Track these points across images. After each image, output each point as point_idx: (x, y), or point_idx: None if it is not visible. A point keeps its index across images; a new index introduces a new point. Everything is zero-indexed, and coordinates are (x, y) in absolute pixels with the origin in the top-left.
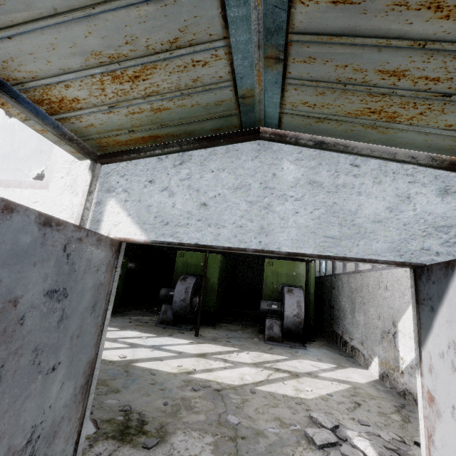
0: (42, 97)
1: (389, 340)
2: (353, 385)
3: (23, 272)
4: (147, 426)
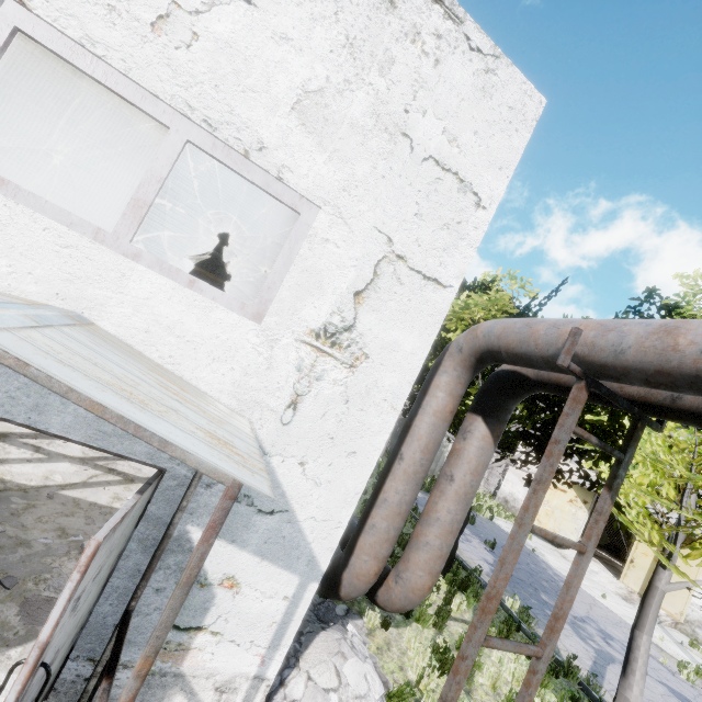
0: None
1: None
2: None
3: None
4: None
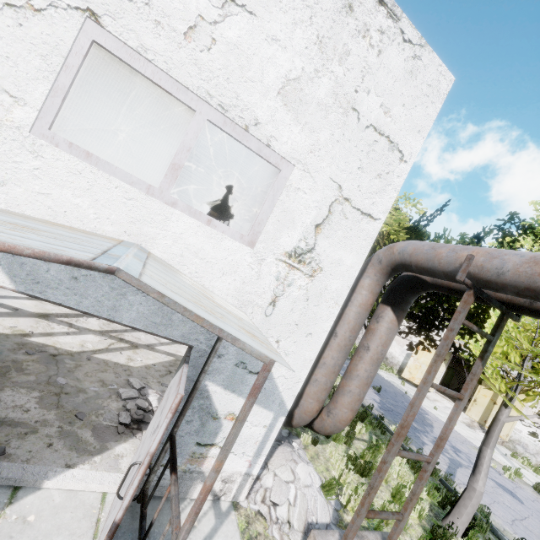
0: None
1: None
2: (178, 358)
3: None
4: None
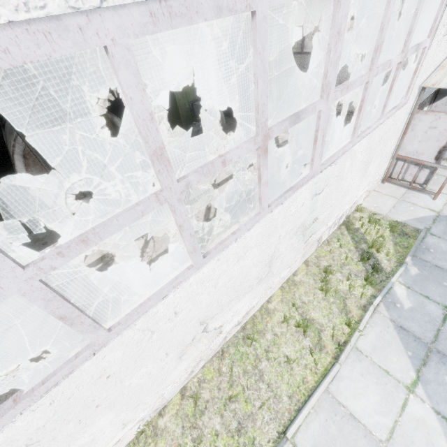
0: None
1: None
2: None
3: None
4: None
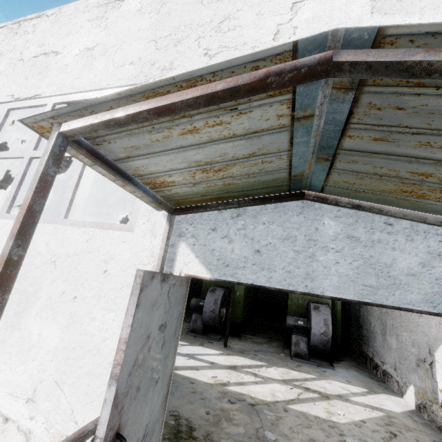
0: (151, 181)
1: (425, 369)
2: (387, 413)
3: (153, 316)
4: (195, 432)
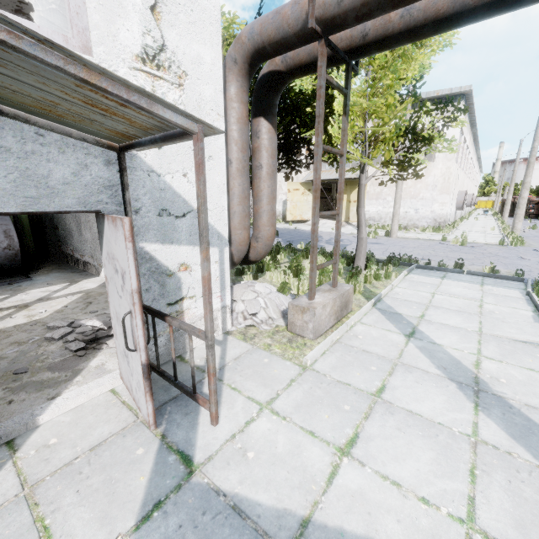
0: None
1: None
2: (87, 292)
3: None
4: None
